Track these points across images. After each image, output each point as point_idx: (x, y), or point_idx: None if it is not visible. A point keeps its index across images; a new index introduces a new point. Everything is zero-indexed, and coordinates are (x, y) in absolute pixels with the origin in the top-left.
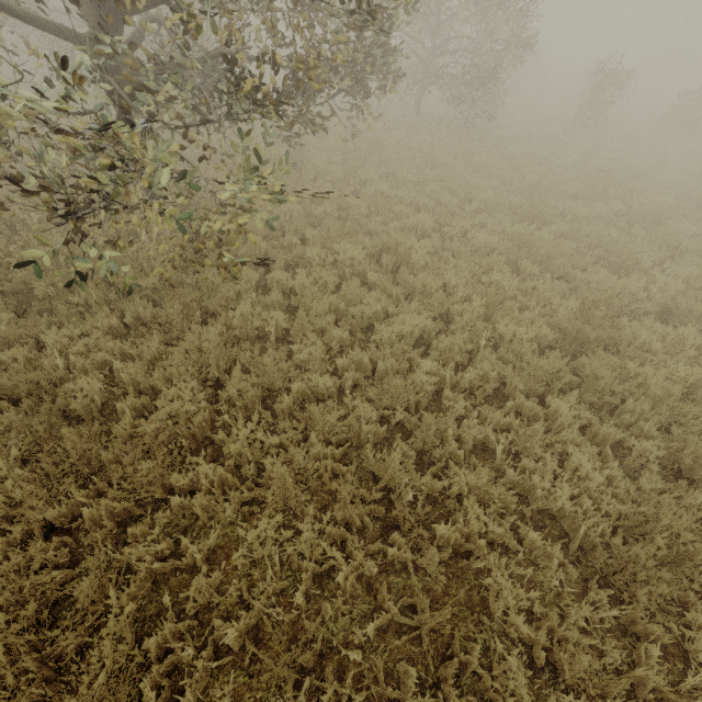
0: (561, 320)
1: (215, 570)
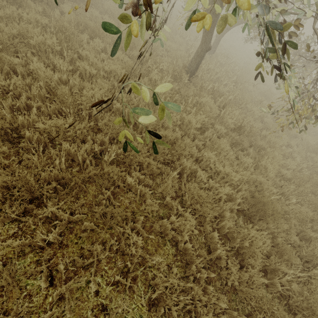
0: None
1: None
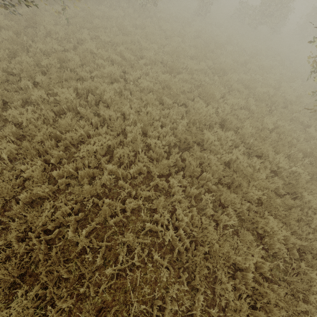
0: (178, 133)
1: None
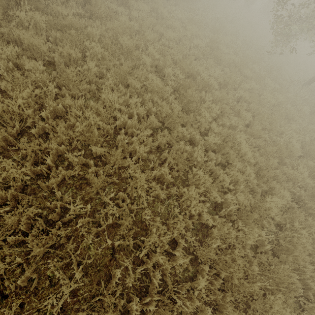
0: (208, 42)
1: None
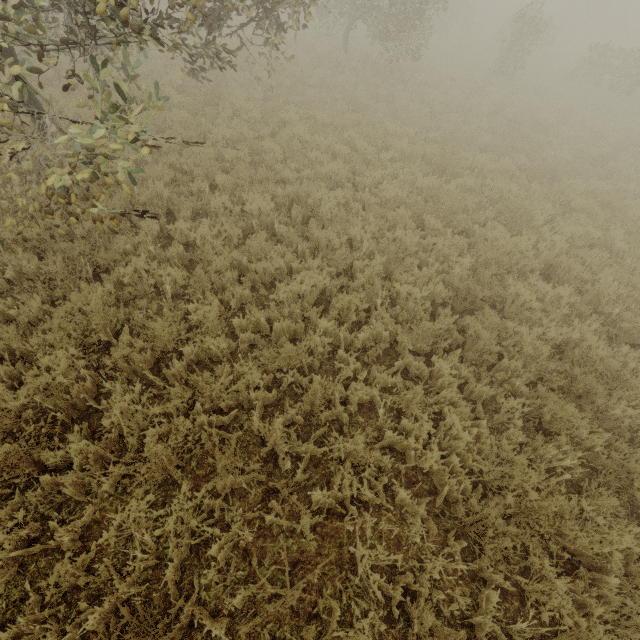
0: (453, 279)
1: (89, 547)
